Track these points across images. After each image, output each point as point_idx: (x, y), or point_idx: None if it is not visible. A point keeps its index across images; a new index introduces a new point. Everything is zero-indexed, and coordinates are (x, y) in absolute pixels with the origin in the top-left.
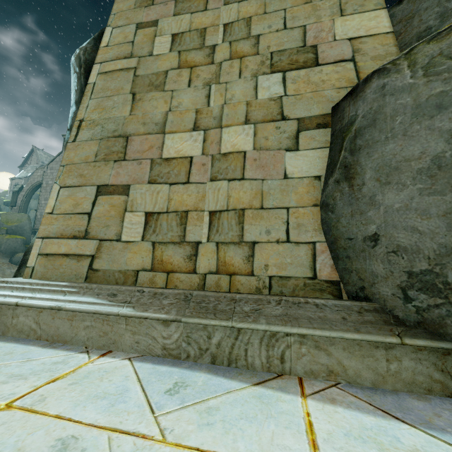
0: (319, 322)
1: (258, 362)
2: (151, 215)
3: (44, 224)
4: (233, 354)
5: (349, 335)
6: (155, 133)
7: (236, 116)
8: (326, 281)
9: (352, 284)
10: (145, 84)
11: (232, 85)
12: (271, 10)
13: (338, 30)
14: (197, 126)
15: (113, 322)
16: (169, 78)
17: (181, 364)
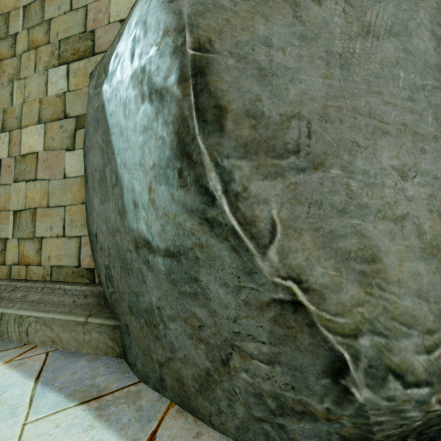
0: (51, 306)
1: (14, 336)
2: None
3: None
4: (1, 330)
5: (58, 317)
6: None
7: (32, 115)
8: (86, 269)
9: (97, 272)
10: None
11: (29, 81)
12: None
13: (113, 10)
14: (4, 127)
15: None
16: None
17: None
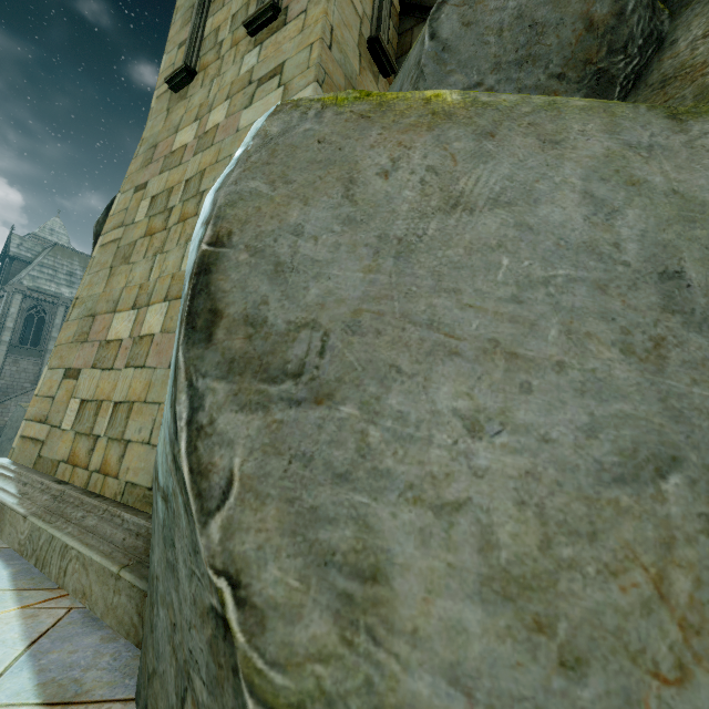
0: (97, 539)
1: (54, 571)
2: (83, 403)
3: (31, 405)
4: (46, 559)
5: (95, 557)
6: (110, 312)
7: (161, 291)
8: None
9: None
10: (120, 256)
11: (169, 255)
12: (221, 158)
13: None
14: (135, 304)
15: (5, 511)
16: (136, 249)
17: (15, 560)
